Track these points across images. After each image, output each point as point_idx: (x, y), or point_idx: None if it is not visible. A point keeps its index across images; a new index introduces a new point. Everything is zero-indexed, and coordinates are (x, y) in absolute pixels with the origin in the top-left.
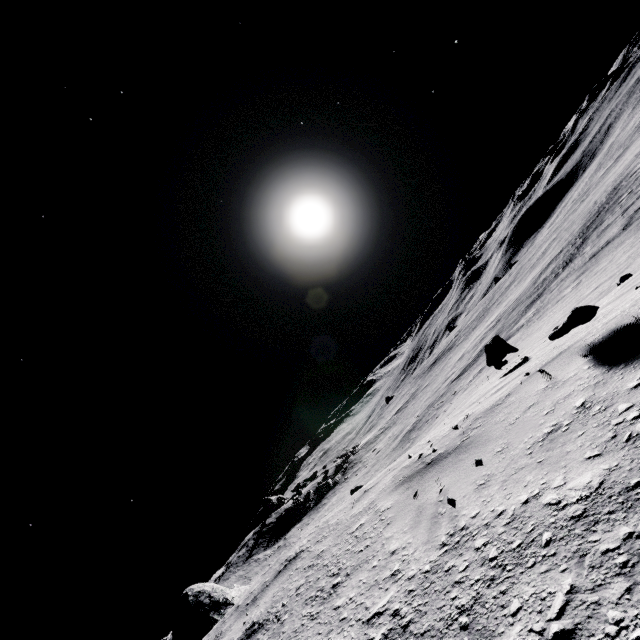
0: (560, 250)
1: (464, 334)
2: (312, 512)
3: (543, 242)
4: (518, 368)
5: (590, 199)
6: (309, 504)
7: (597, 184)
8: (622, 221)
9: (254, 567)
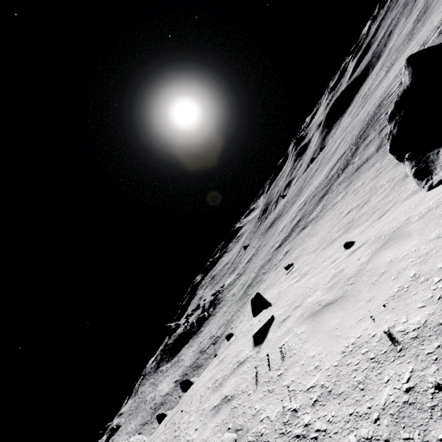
0: (344, 151)
1: (288, 206)
2: (195, 336)
3: (337, 138)
4: (255, 349)
5: (366, 108)
6: (193, 330)
7: (372, 94)
8: (377, 141)
9: (160, 377)
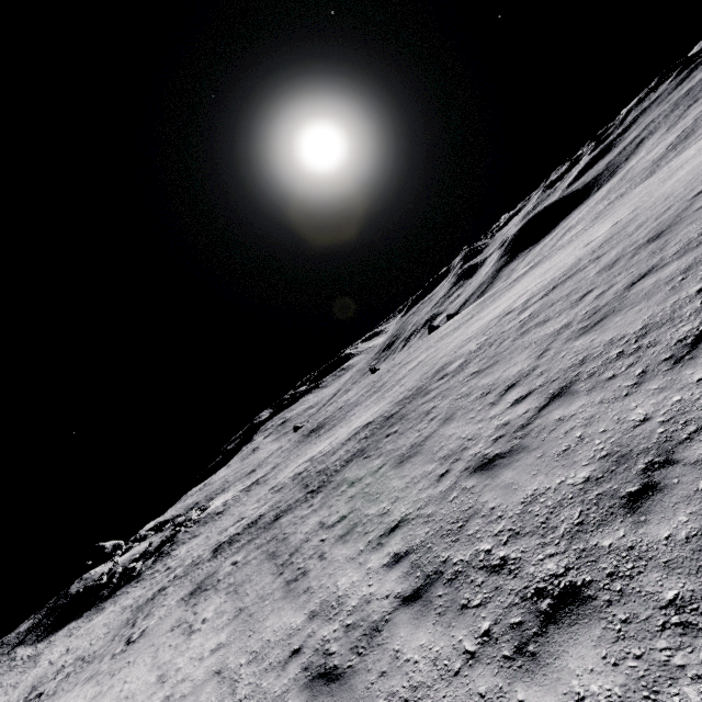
0: (375, 418)
1: (333, 421)
2: (92, 612)
3: (429, 345)
4: None
5: (458, 335)
6: (103, 593)
7: (488, 304)
8: (320, 517)
9: None
